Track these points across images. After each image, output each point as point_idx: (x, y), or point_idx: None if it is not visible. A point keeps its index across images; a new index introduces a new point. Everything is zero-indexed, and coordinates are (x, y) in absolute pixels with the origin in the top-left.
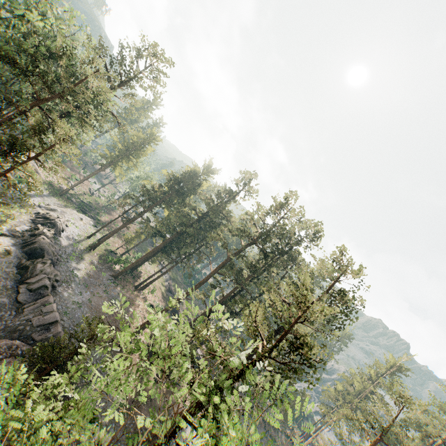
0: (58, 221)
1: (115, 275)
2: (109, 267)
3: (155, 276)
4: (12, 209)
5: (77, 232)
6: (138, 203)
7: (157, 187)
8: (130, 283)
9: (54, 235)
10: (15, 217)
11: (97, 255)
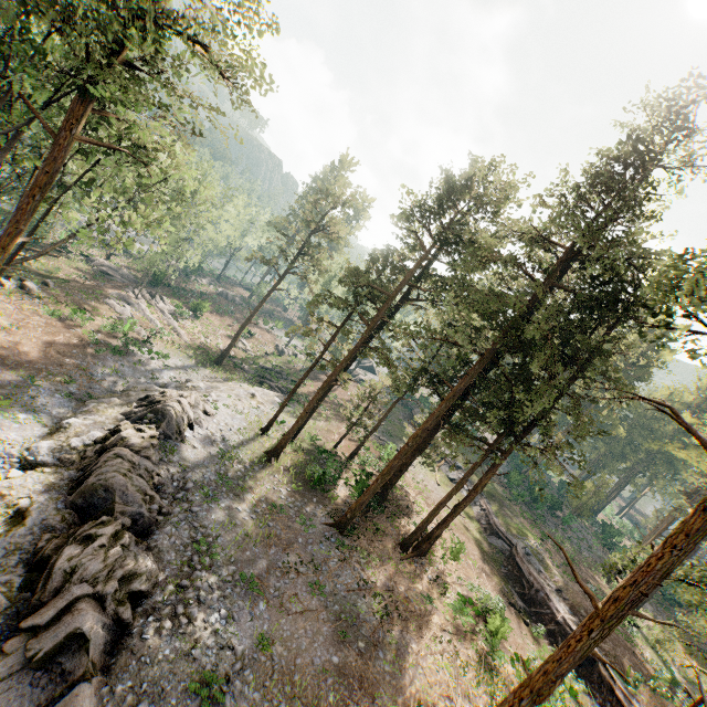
0: (172, 403)
1: (338, 521)
2: (321, 497)
3: (443, 495)
4: (92, 400)
5: (236, 423)
6: (343, 305)
7: (383, 259)
8: (385, 538)
9: (163, 442)
10: (87, 416)
11: (287, 471)
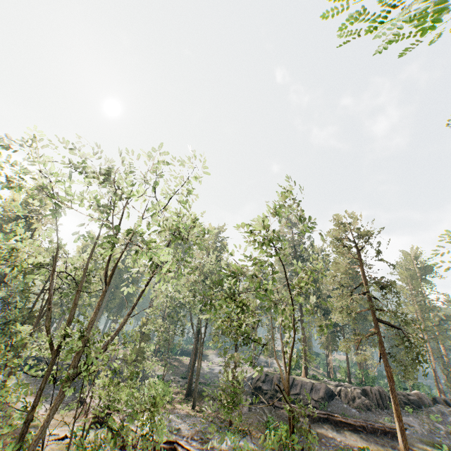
0: None
1: None
2: None
3: None
4: None
5: None
6: None
7: None
8: None
9: None
10: None
11: None
